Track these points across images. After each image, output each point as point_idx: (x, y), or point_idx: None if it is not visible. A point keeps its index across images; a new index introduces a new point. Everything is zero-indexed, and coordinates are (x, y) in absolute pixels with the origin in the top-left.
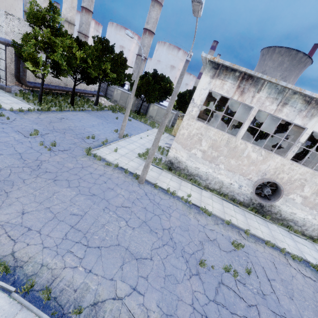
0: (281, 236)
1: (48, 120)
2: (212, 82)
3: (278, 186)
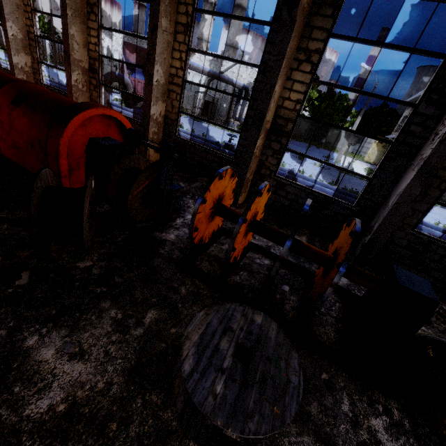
0: None
1: None
2: None
3: None
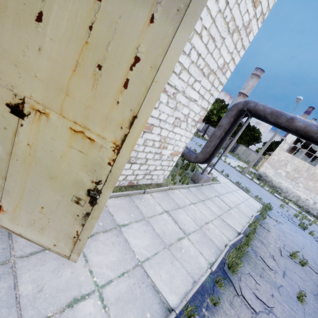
0: None
1: None
2: None
3: None
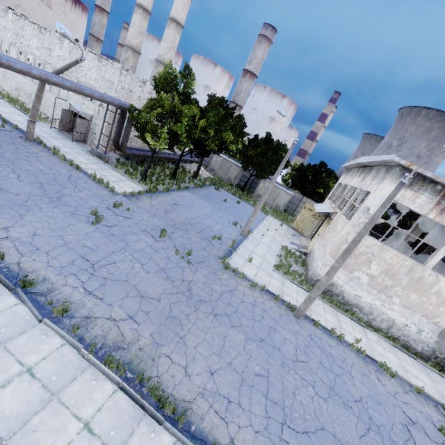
0: None
1: (163, 209)
2: (400, 192)
3: None
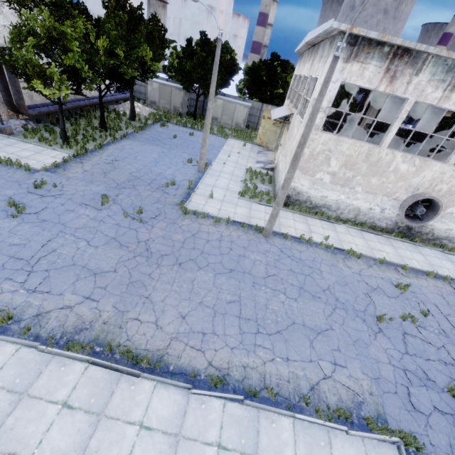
0: (437, 260)
1: (100, 171)
2: (347, 69)
3: (435, 201)
